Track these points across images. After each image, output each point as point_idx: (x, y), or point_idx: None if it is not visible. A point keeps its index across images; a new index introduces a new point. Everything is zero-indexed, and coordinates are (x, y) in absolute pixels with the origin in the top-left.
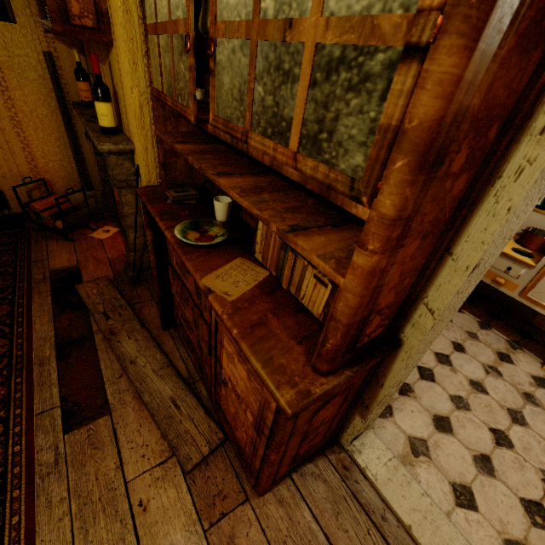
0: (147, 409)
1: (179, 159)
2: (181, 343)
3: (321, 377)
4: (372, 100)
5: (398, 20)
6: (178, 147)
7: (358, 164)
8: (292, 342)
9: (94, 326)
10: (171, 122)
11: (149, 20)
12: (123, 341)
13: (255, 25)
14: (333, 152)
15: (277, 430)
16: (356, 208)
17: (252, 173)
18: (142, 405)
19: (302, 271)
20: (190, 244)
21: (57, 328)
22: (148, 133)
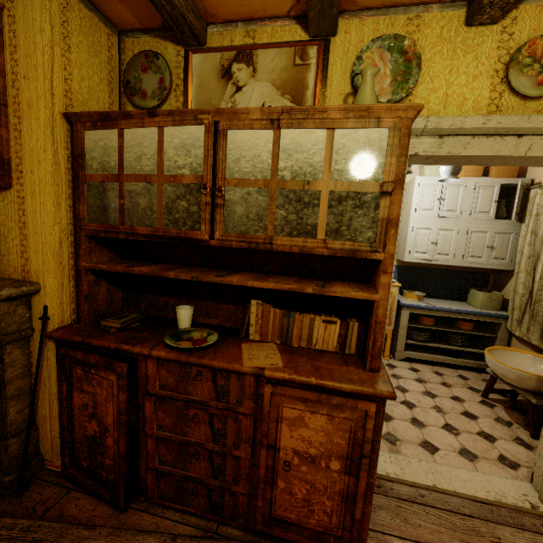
0: None
1: (101, 288)
2: (161, 508)
3: (379, 373)
4: (370, 210)
5: (374, 184)
6: (142, 269)
7: (370, 236)
8: (344, 367)
9: None
10: (96, 253)
11: (96, 171)
12: None
13: (275, 182)
14: (352, 234)
15: (376, 436)
16: (375, 255)
17: (232, 272)
18: None
19: (310, 323)
20: (193, 351)
21: None
22: (65, 267)
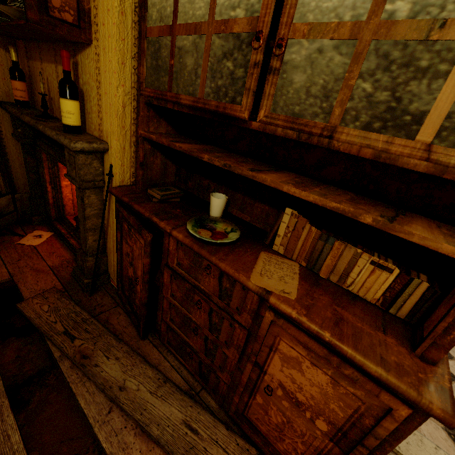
0: (158, 445)
1: (156, 159)
2: (167, 350)
3: (434, 367)
4: None
5: None
6: (182, 146)
7: None
8: (380, 334)
9: (56, 352)
10: (153, 123)
11: (154, 22)
12: (100, 363)
13: (372, 26)
14: None
15: (392, 439)
16: None
17: (273, 169)
18: (150, 442)
19: (352, 259)
20: (208, 243)
21: (1, 365)
22: (127, 132)
